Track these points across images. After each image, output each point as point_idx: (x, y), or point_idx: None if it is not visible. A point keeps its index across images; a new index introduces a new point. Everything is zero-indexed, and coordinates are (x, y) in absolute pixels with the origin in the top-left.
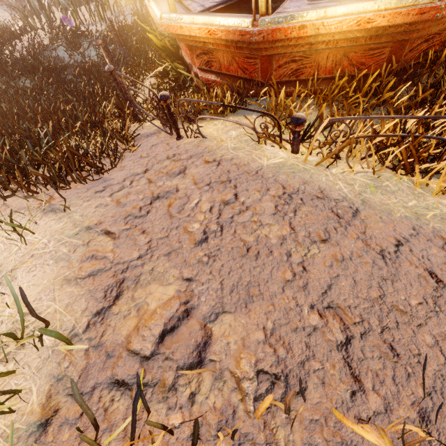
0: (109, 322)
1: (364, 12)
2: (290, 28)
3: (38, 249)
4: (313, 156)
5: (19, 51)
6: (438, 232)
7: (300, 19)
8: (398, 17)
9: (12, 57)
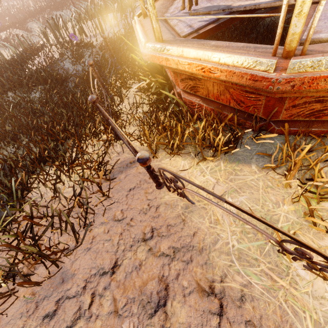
0: None
1: None
2: None
3: None
4: None
5: (35, 66)
6: None
7: None
8: None
9: (29, 72)
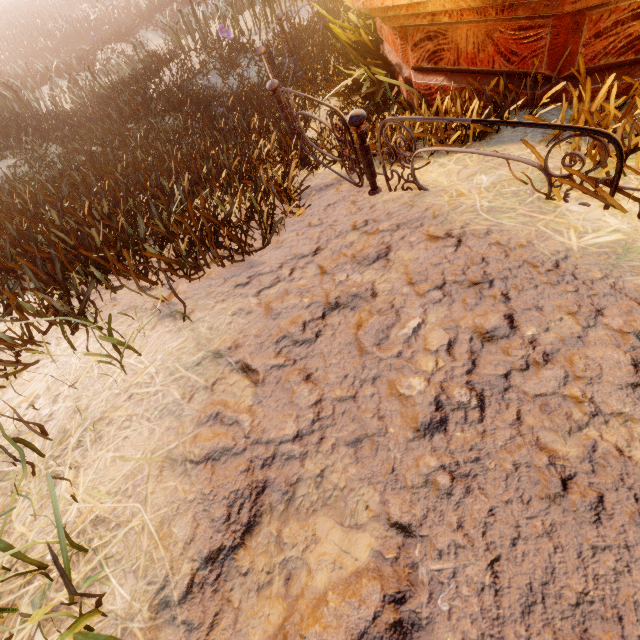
0: (229, 591)
1: None
2: None
3: (140, 385)
4: None
5: (165, 82)
6: None
7: None
8: None
9: (158, 90)
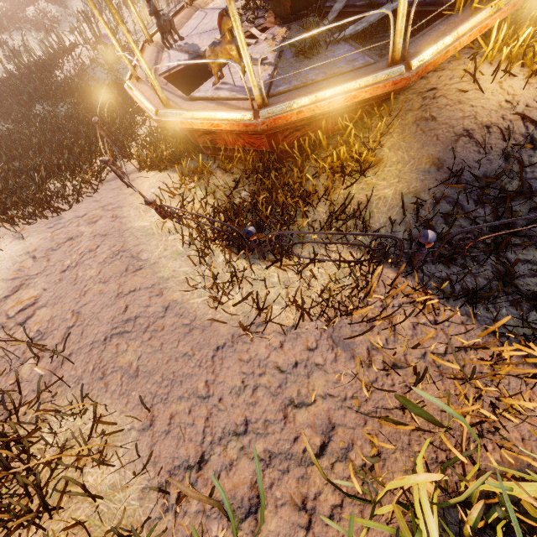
0: (8, 301)
1: (215, 118)
2: (175, 122)
3: (1, 261)
4: (173, 223)
5: (64, 74)
6: (165, 289)
7: (181, 116)
8: (235, 126)
9: (57, 82)
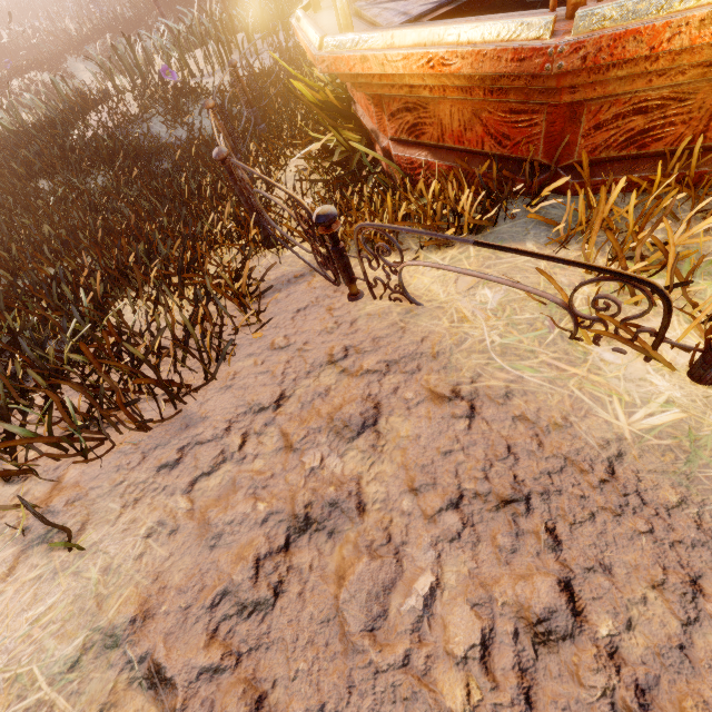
0: None
1: None
2: (671, 27)
3: None
4: None
5: (92, 129)
6: None
7: None
8: None
9: (81, 139)
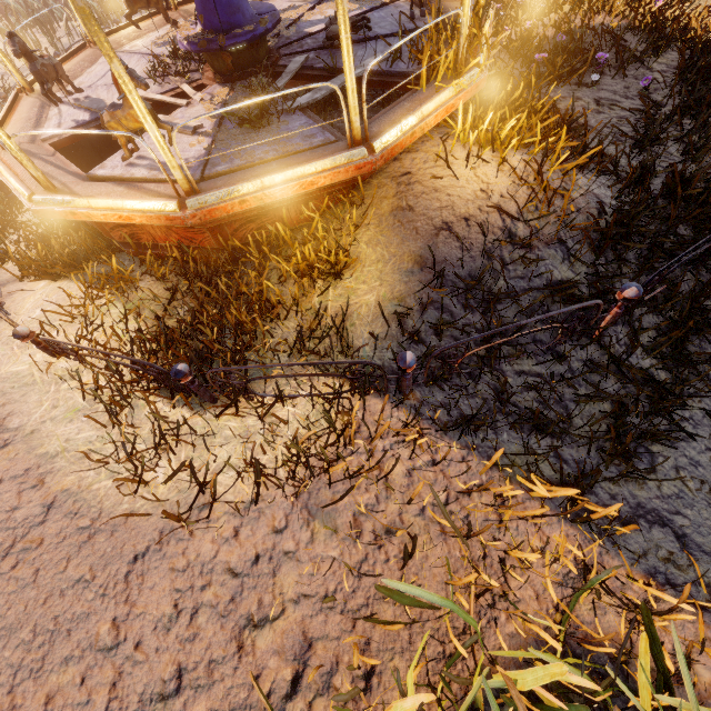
0: None
1: (123, 209)
2: (63, 212)
3: None
4: (71, 361)
5: None
6: (49, 473)
7: (70, 205)
8: (154, 220)
9: None
